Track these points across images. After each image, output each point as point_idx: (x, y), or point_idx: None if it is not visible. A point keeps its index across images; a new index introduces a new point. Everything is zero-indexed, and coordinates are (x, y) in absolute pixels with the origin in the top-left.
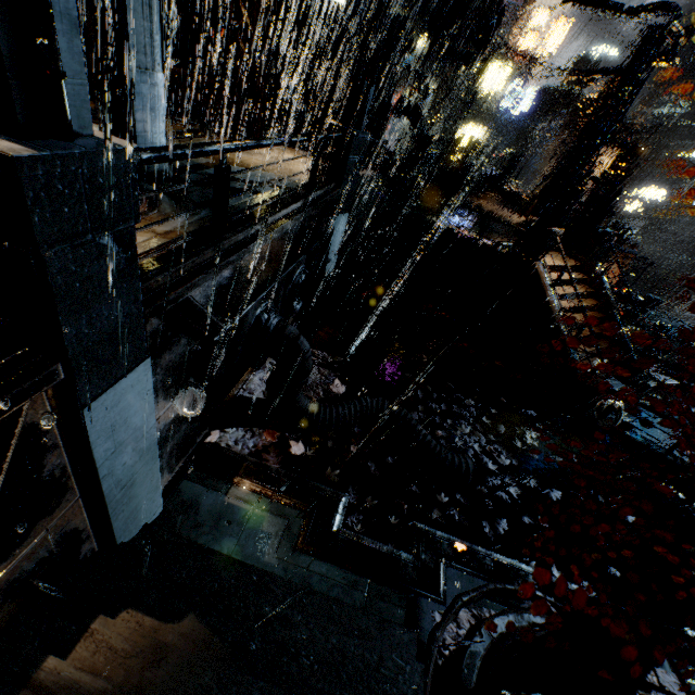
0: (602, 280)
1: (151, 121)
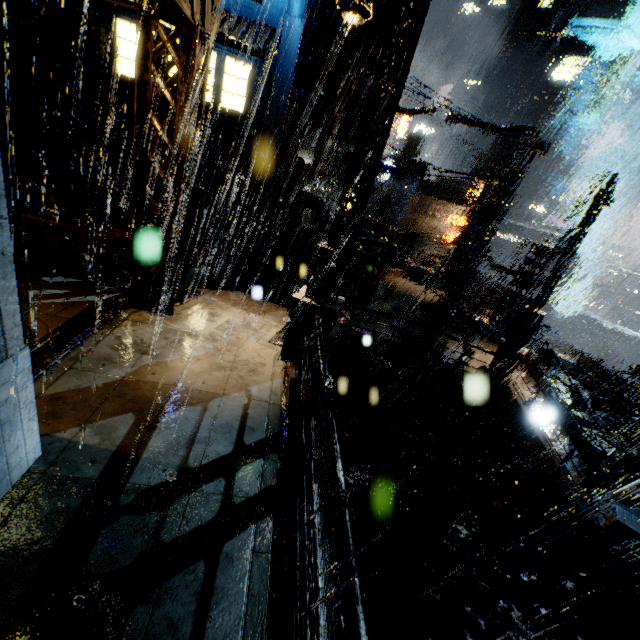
0: (542, 370)
1: (3, 440)
